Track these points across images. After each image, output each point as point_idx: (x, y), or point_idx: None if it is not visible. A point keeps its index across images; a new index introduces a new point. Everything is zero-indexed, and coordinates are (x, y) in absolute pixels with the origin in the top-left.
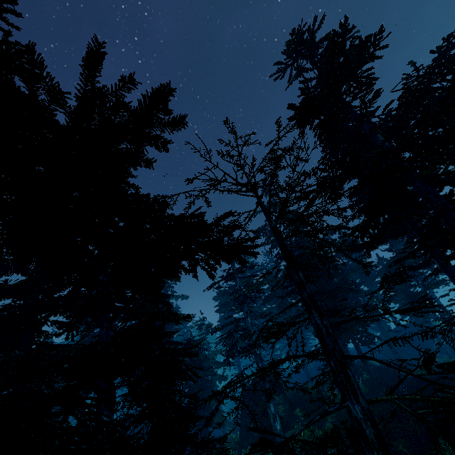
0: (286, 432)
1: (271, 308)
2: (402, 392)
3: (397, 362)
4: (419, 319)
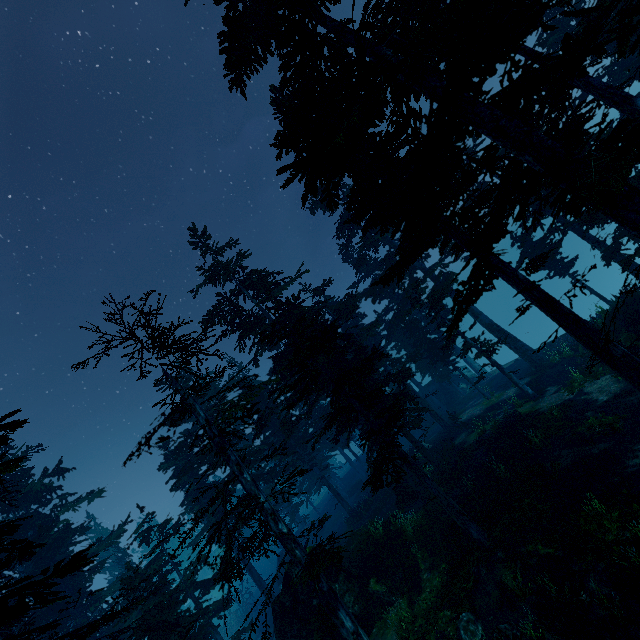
0: (370, 635)
1: (268, 438)
2: (488, 467)
3: (447, 432)
4: (440, 371)
